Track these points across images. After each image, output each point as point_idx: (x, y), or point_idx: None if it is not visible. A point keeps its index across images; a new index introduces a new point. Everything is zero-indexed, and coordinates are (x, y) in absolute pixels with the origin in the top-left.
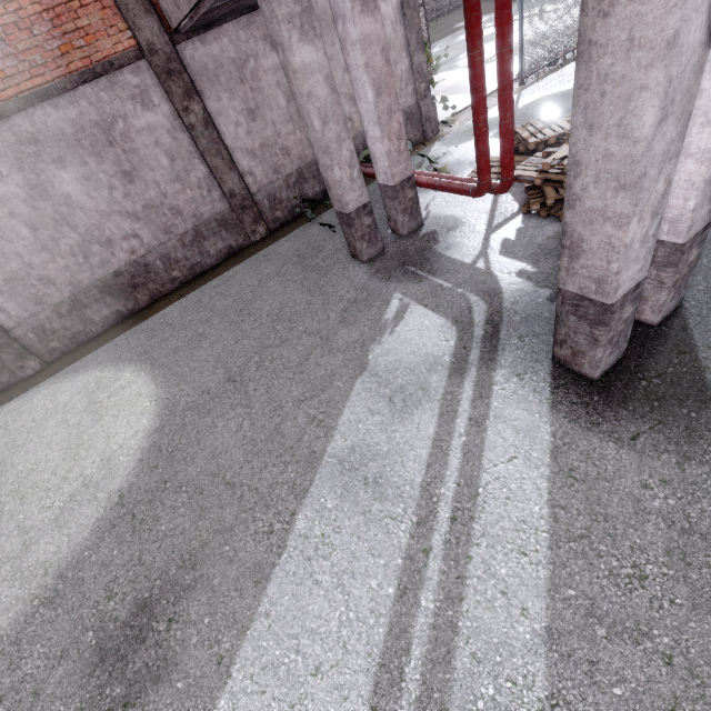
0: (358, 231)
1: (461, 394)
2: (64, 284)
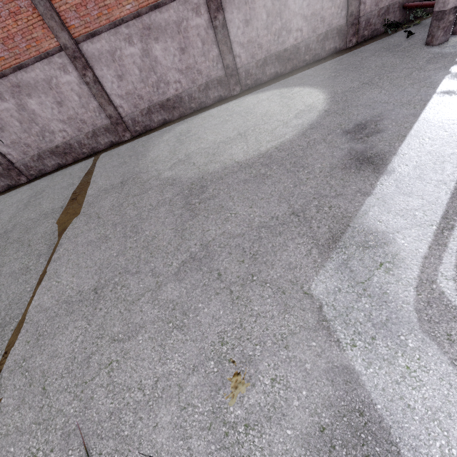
0: (443, 23)
1: None
2: (264, 50)
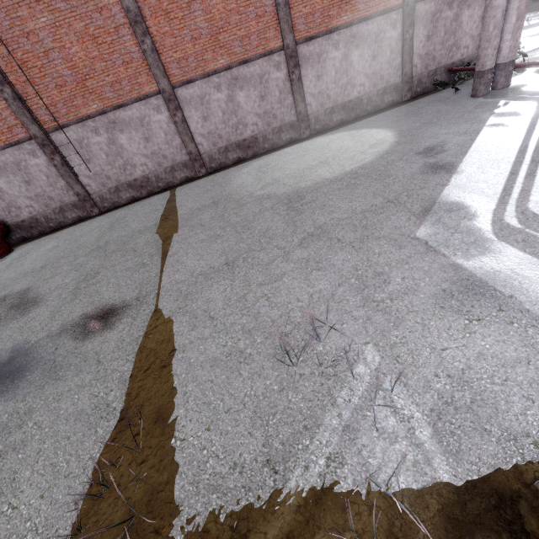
0: (484, 80)
1: None
2: (332, 101)
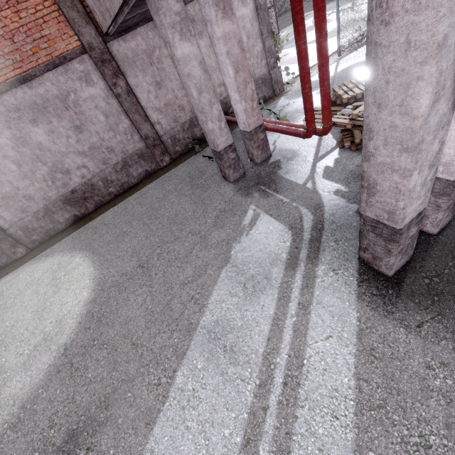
0: (226, 162)
1: (293, 284)
2: (40, 199)
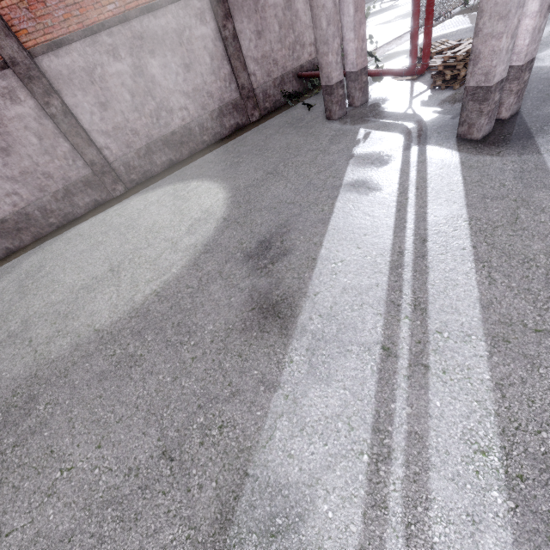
0: (335, 98)
1: (411, 155)
2: (144, 136)
